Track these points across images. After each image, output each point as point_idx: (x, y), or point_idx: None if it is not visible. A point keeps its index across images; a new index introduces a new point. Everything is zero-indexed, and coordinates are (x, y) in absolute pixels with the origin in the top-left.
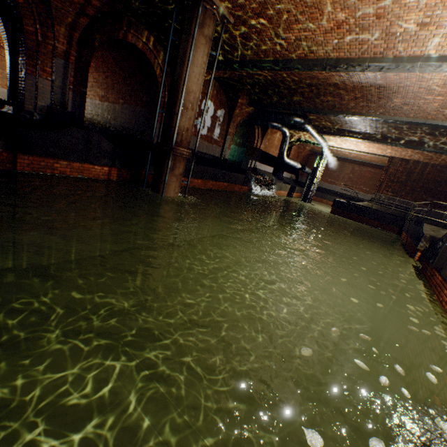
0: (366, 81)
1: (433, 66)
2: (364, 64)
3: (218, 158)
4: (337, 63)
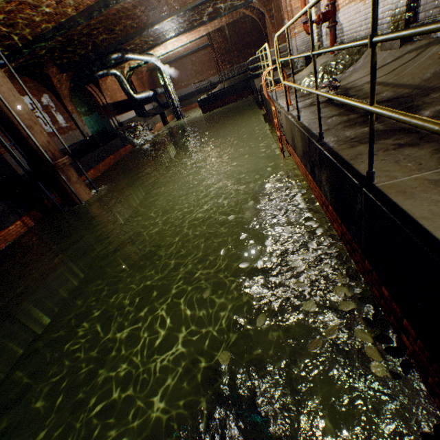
0: None
1: None
2: None
3: (85, 140)
4: (107, 3)
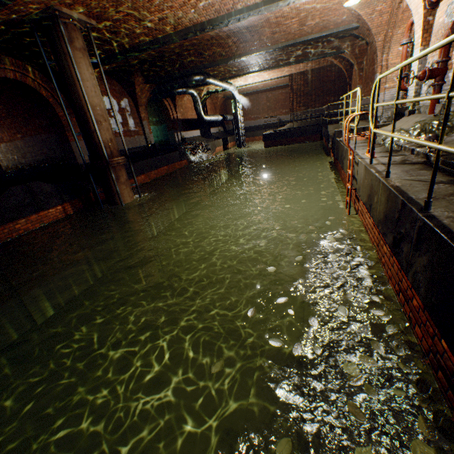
0: (234, 28)
1: (273, 6)
2: (225, 21)
3: (146, 146)
4: (203, 27)
